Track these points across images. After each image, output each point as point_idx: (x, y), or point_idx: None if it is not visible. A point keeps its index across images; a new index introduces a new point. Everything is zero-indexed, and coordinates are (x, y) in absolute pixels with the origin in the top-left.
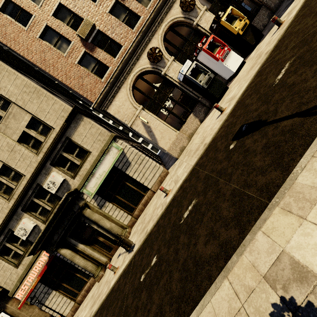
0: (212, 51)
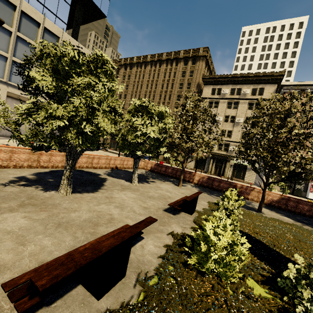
0: None
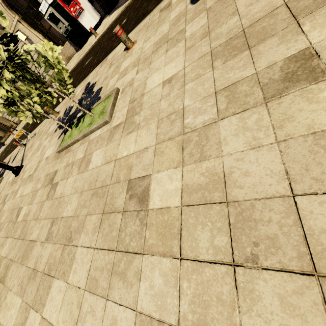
0: (67, 1)
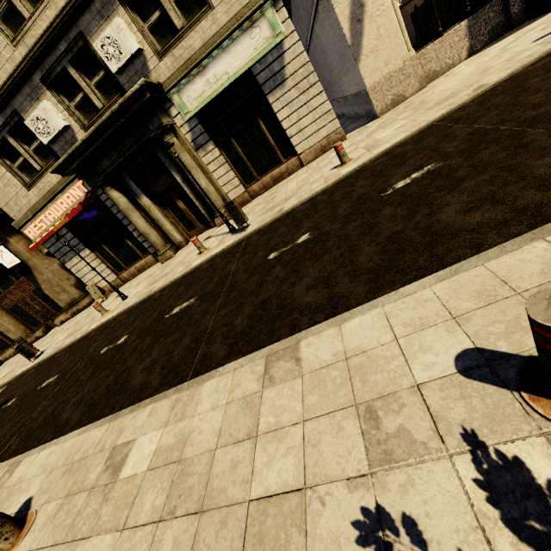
0: None
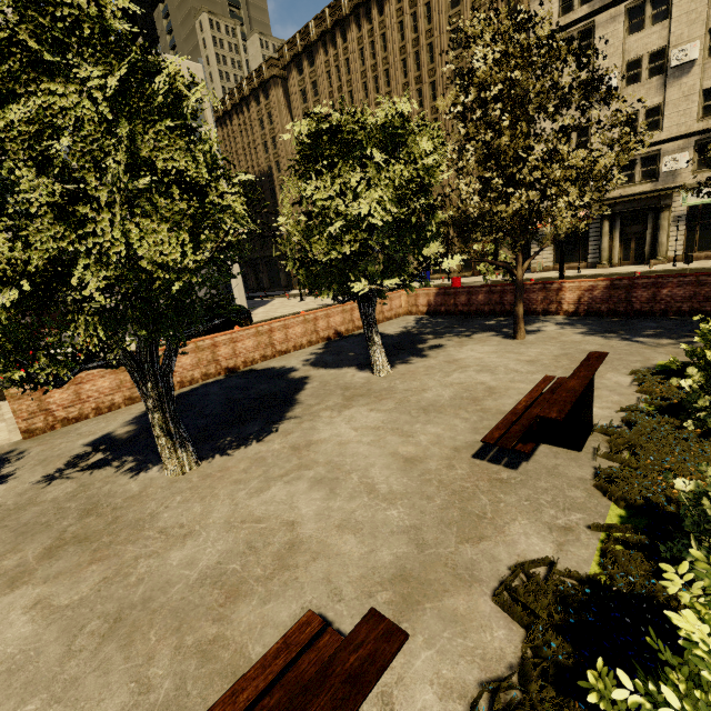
0: None
